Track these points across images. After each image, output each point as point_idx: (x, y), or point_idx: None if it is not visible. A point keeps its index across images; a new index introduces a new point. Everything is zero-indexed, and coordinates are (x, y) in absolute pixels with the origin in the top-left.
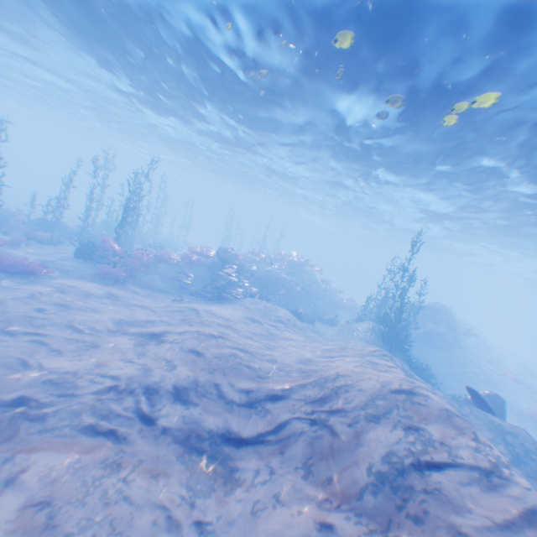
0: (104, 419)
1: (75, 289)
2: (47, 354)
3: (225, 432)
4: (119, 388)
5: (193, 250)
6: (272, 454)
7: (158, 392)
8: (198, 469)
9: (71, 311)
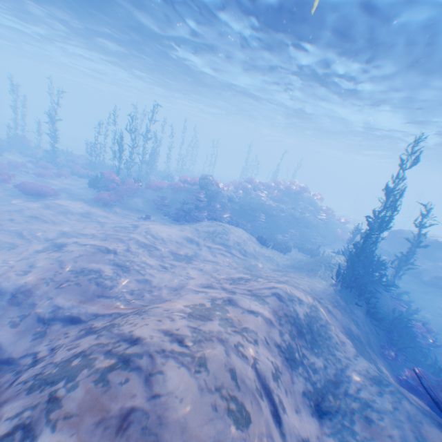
0: None
1: (61, 207)
2: None
3: None
4: None
5: (181, 179)
6: None
7: None
8: None
9: (33, 222)
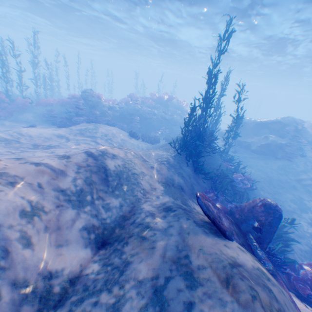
0: None
1: None
2: None
3: None
4: None
5: (69, 96)
6: None
7: None
8: None
9: None
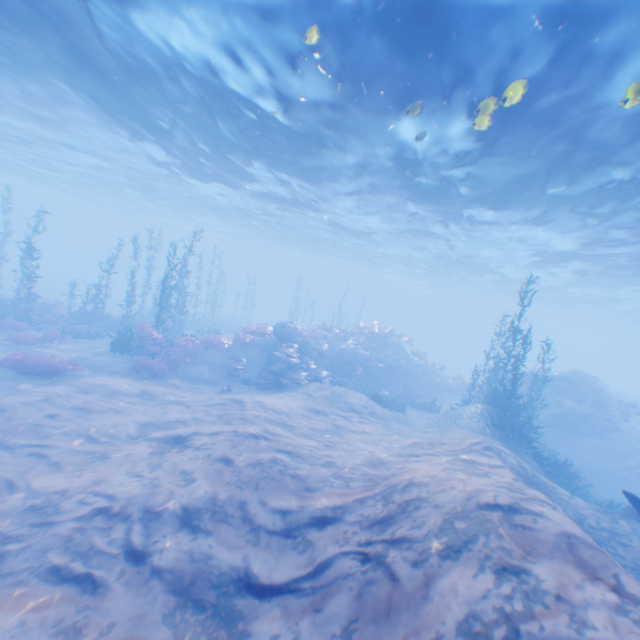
0: (77, 559)
1: (101, 386)
2: (41, 470)
3: (241, 575)
4: (111, 514)
5: (247, 330)
6: (302, 611)
7: (160, 517)
8: (191, 636)
9: (88, 414)
